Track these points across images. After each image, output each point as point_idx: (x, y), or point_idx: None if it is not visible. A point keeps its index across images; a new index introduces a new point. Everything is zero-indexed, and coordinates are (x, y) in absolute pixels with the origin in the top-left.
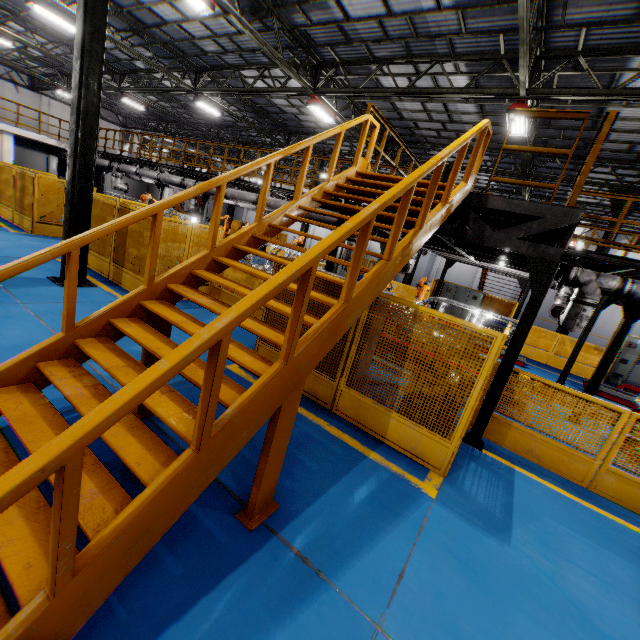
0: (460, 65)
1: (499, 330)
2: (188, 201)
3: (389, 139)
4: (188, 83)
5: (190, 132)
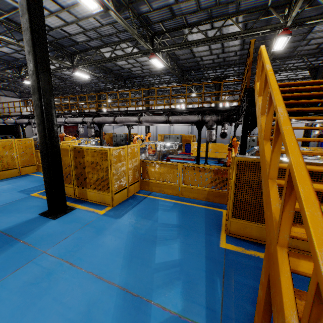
0: (239, 18)
1: (307, 156)
2: (90, 131)
3: (183, 70)
4: (68, 63)
5: (62, 92)
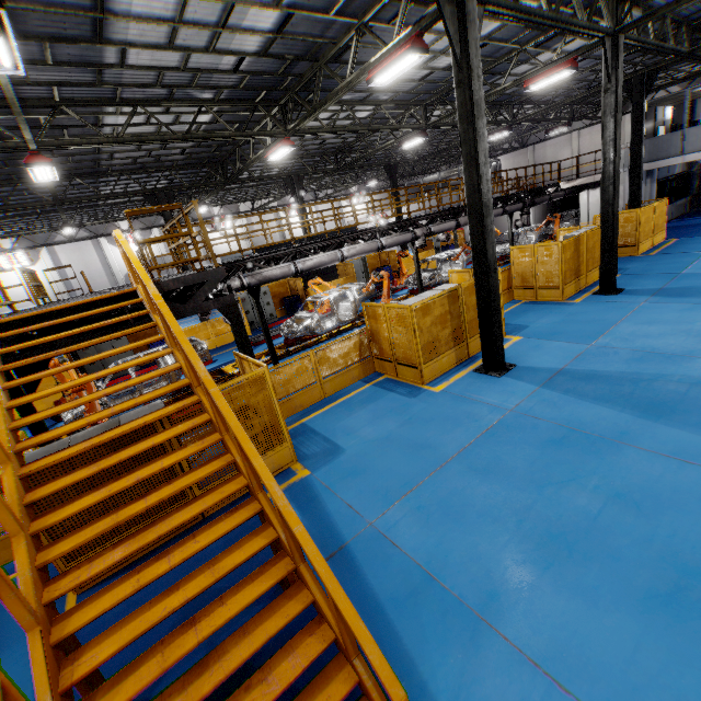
0: None
1: None
2: None
3: None
4: None
5: None
